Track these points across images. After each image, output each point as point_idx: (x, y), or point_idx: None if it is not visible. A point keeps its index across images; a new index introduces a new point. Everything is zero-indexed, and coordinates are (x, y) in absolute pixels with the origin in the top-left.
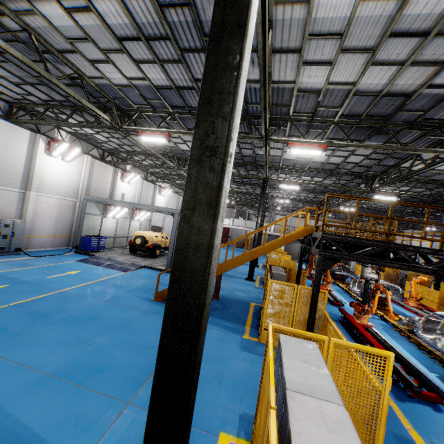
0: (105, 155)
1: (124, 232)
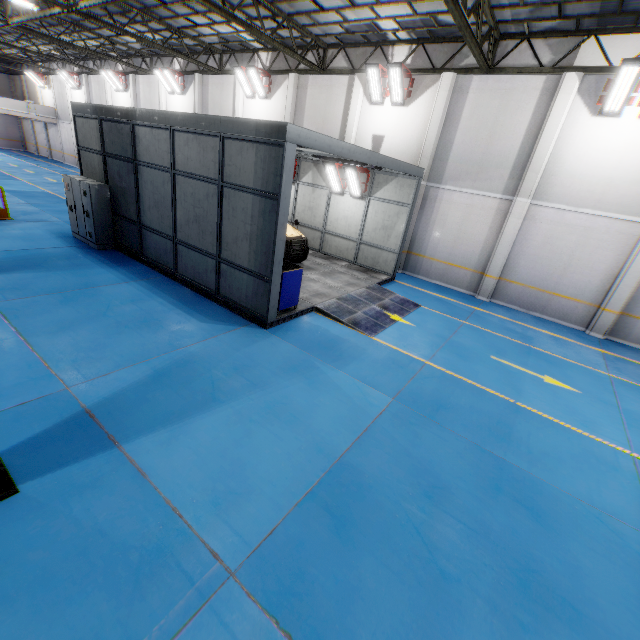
0: (330, 56)
1: (315, 218)
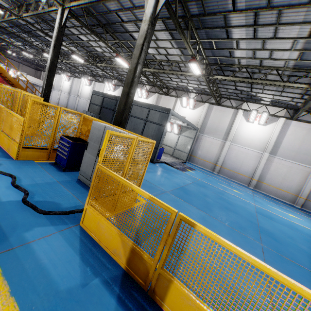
0: (170, 91)
1: None
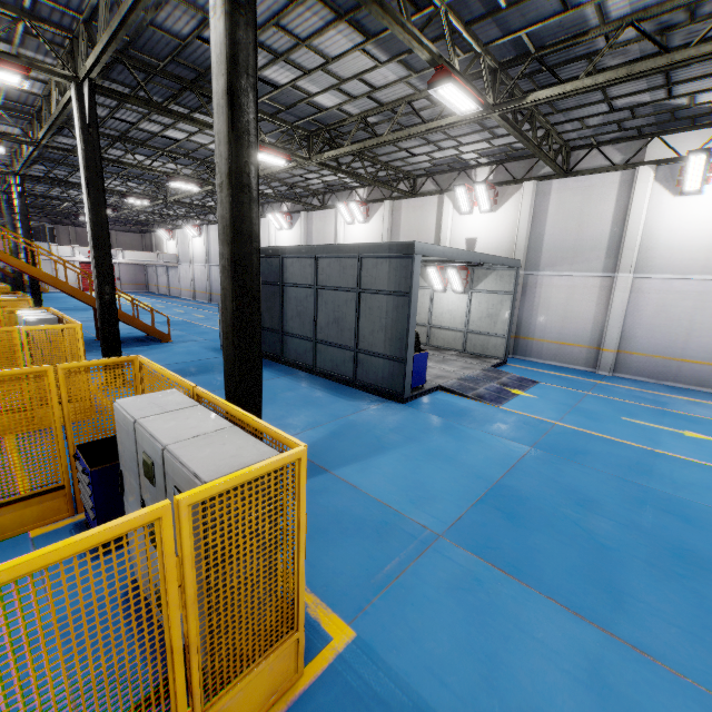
0: (419, 183)
1: (419, 315)
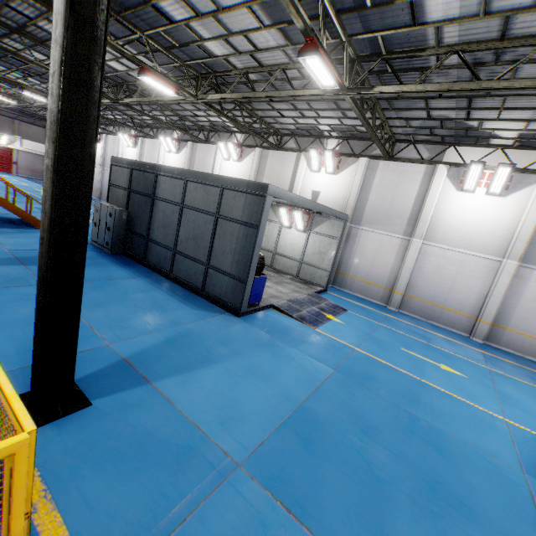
0: (285, 140)
1: (268, 242)
